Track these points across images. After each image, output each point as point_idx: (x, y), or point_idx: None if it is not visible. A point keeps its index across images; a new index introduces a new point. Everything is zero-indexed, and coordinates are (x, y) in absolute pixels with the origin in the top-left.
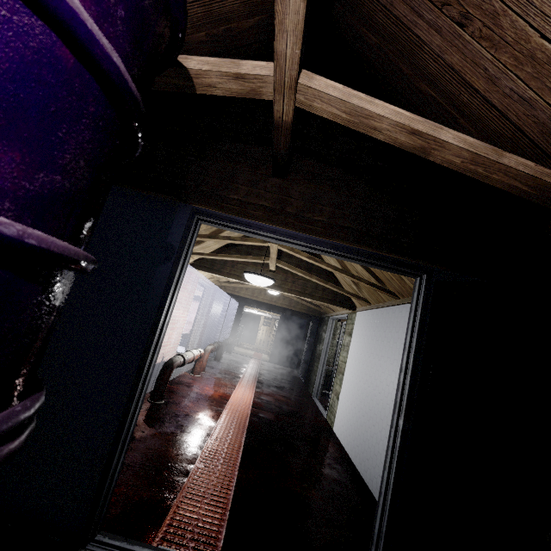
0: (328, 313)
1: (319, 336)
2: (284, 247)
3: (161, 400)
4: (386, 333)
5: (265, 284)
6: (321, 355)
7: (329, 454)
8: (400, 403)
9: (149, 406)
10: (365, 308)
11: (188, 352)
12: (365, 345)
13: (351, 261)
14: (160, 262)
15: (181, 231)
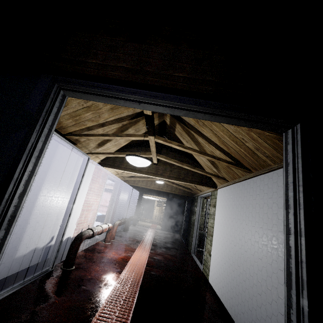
0: (197, 194)
1: (192, 210)
2: (159, 139)
3: (71, 267)
4: (244, 201)
5: (143, 164)
6: (195, 223)
7: (208, 306)
8: (297, 274)
9: (60, 273)
10: (224, 185)
11: (97, 226)
12: (227, 213)
13: (217, 119)
14: (15, 129)
15: (40, 98)
